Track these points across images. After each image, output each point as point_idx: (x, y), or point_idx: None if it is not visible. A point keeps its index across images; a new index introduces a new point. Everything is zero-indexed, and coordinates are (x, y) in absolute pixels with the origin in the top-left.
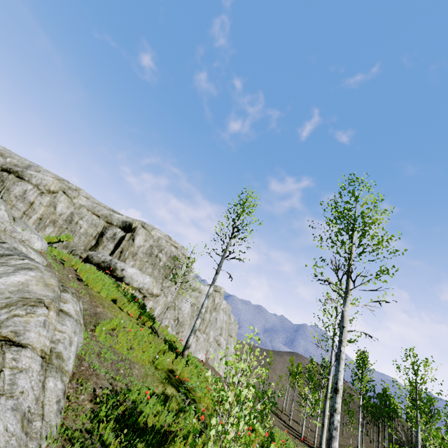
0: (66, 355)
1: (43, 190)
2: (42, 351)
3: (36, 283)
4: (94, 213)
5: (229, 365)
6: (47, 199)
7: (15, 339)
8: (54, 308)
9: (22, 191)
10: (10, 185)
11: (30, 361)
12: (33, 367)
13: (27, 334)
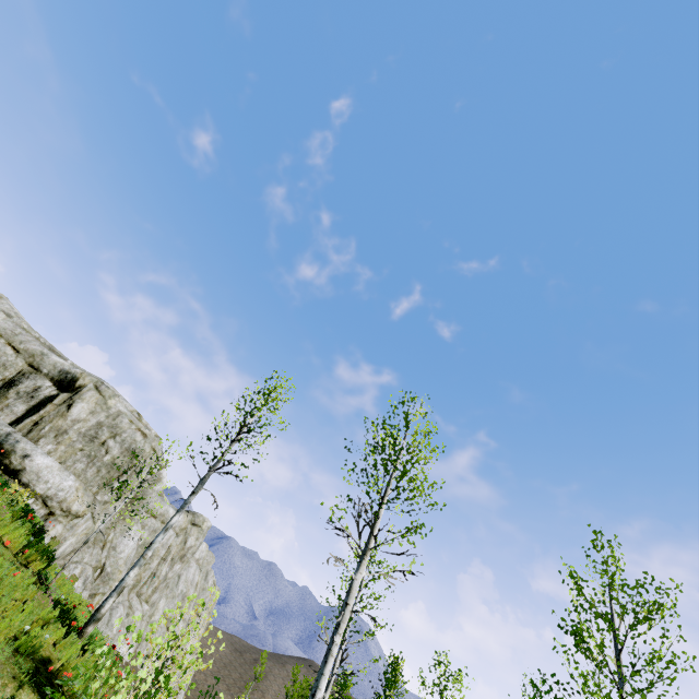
0: None
1: None
2: None
3: None
4: (12, 343)
5: (131, 631)
6: None
7: None
8: None
9: None
10: None
11: None
12: None
13: None
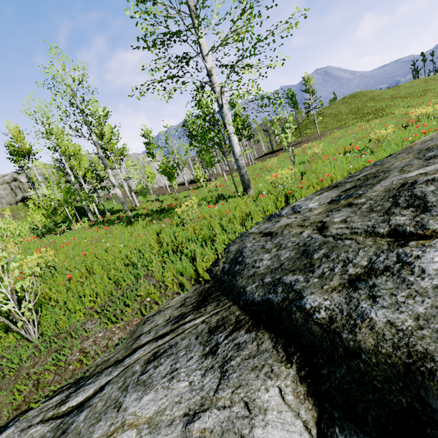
0: None
1: None
2: None
3: None
4: None
5: None
6: None
7: None
8: None
9: None
10: None
11: None
12: None
13: None
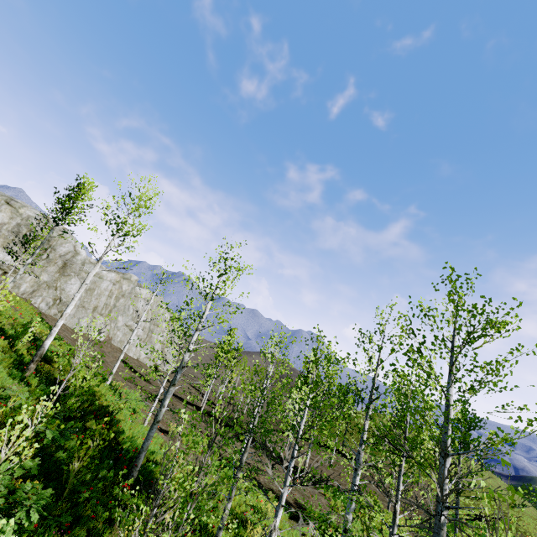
0: None
1: None
2: None
3: None
4: None
5: None
6: None
7: None
8: None
9: None
10: None
11: None
12: None
13: None
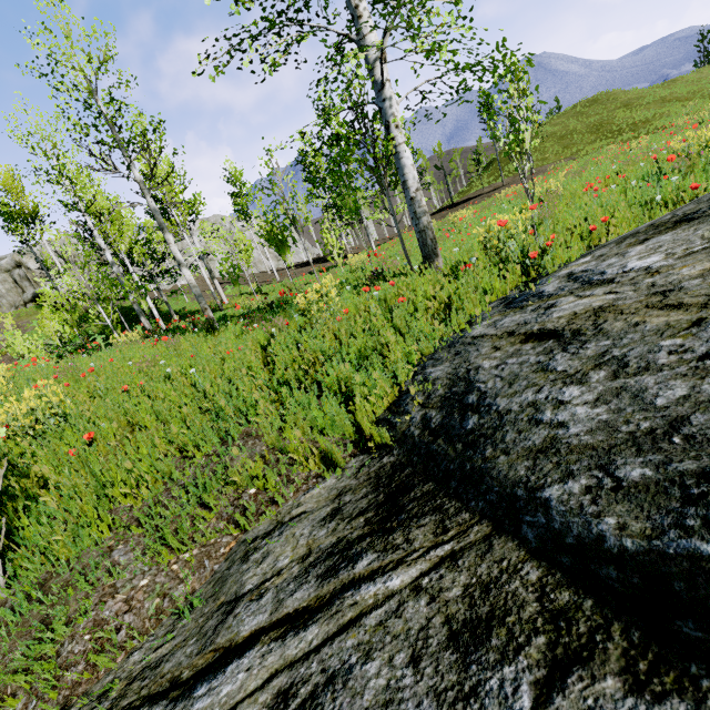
0: None
1: None
2: None
3: None
4: None
5: None
6: None
7: None
8: None
9: None
10: None
11: None
12: None
13: None
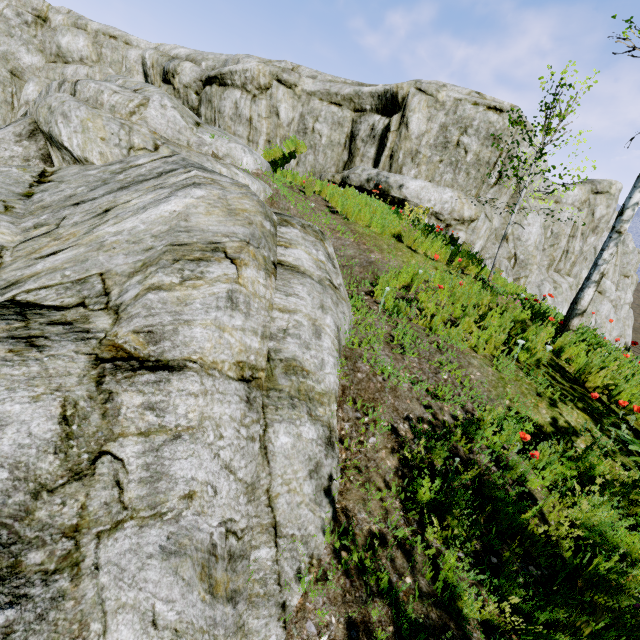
0: (310, 360)
1: (253, 90)
2: (241, 366)
3: (206, 211)
4: (331, 101)
5: None
6: (263, 106)
7: (147, 352)
8: (256, 260)
9: (233, 106)
10: (218, 104)
11: (202, 403)
12: (219, 413)
13: (184, 332)
